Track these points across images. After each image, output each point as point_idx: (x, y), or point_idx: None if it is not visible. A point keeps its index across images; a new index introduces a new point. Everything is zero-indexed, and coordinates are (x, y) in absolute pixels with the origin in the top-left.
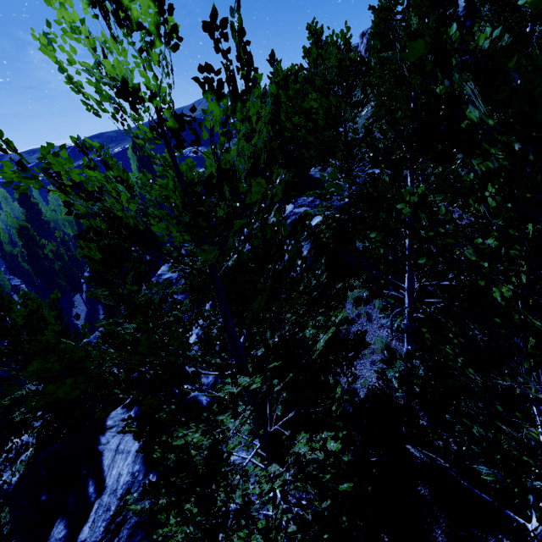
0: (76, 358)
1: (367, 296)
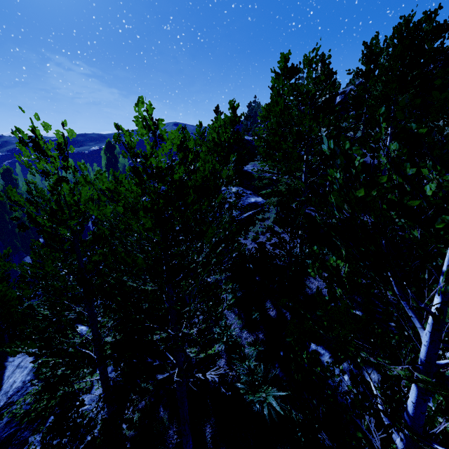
0: (8, 297)
1: (222, 279)
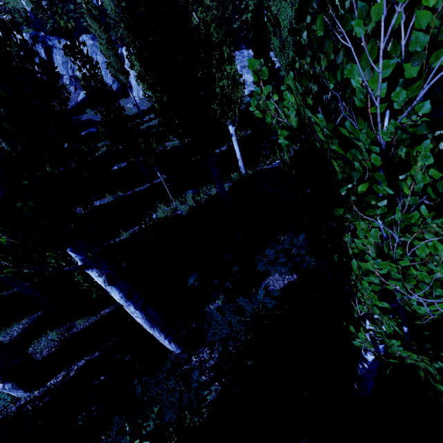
0: None
1: None
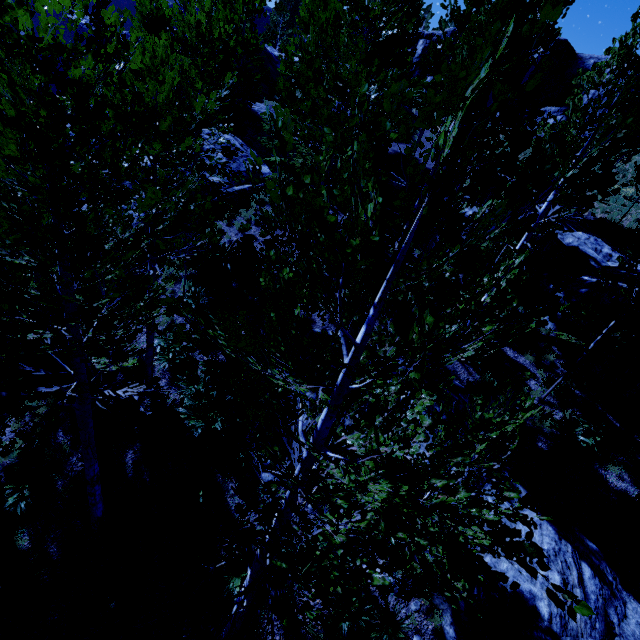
0: None
1: (182, 277)
